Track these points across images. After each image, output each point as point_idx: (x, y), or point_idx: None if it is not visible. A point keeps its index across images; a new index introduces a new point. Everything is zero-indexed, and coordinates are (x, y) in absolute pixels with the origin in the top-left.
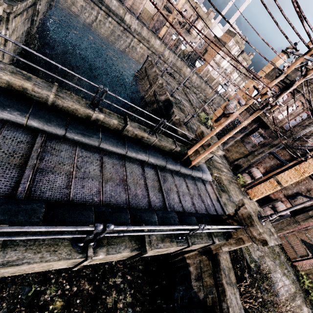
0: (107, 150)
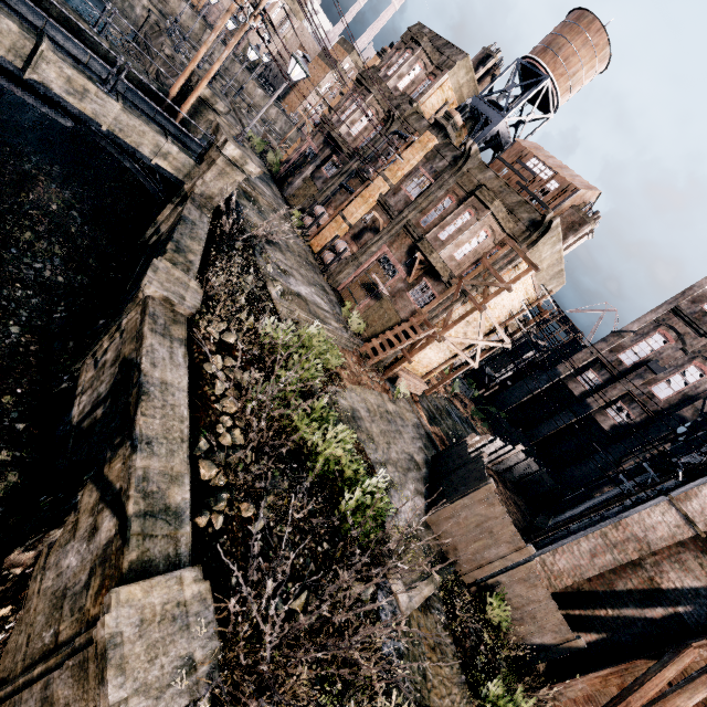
0: (8, 1)
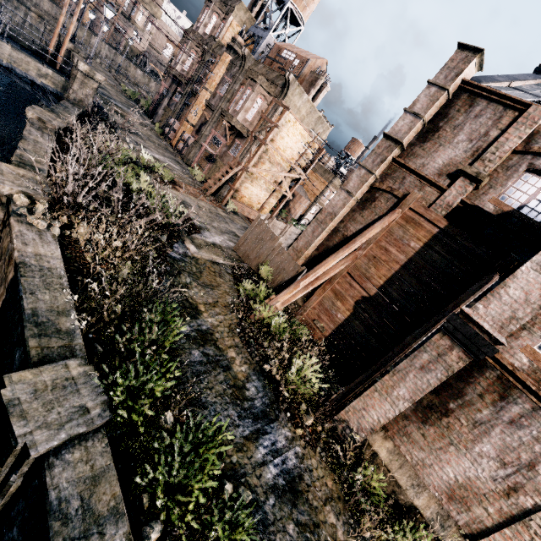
0: None
